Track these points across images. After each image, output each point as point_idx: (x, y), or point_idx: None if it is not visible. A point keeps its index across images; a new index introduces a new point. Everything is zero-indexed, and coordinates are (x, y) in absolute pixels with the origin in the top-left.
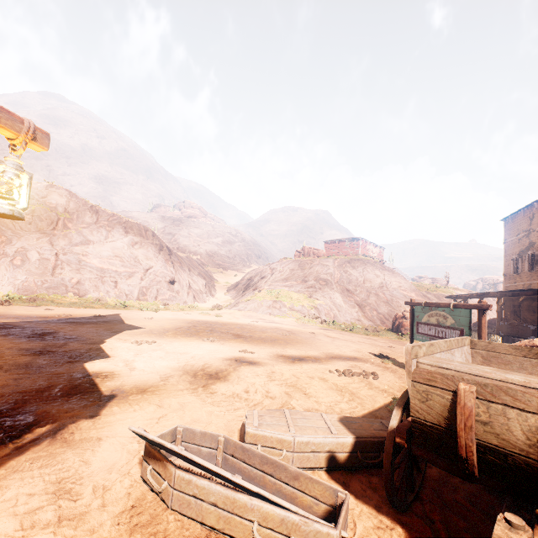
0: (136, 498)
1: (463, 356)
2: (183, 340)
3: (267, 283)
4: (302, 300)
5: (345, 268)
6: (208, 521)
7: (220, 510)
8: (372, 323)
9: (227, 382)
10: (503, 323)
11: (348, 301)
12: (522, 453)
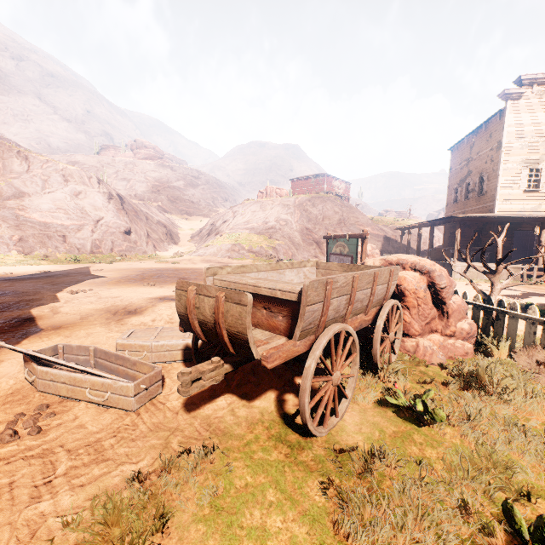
0: (16, 389)
1: (301, 275)
2: (123, 286)
3: (229, 227)
4: (261, 242)
5: (306, 207)
6: (62, 394)
7: (68, 386)
8: None
9: (141, 315)
10: (431, 249)
11: (307, 239)
12: (210, 321)
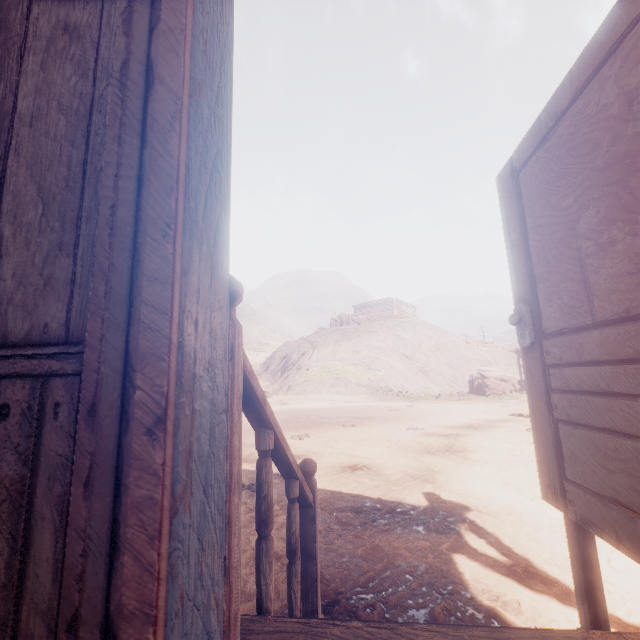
0: None
1: None
2: (325, 429)
3: (312, 360)
4: (364, 373)
5: (396, 333)
6: None
7: None
8: (442, 388)
9: (477, 452)
10: None
11: (410, 368)
12: None
